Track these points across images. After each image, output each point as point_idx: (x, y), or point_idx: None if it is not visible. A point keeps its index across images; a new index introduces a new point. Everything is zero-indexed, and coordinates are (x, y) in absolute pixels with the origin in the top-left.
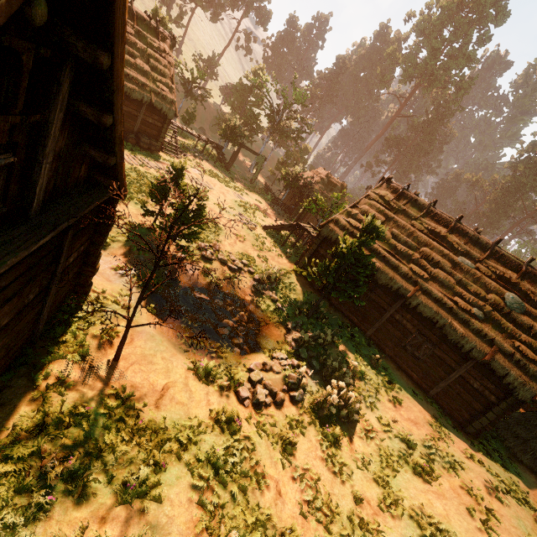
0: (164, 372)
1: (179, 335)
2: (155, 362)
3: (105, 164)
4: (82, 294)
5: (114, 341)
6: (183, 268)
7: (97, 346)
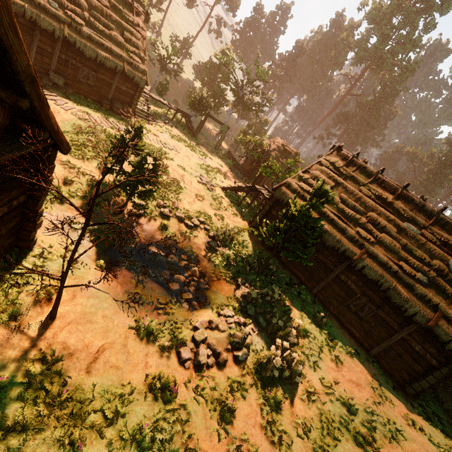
0: (103, 331)
1: (127, 290)
2: (94, 320)
3: (29, 111)
4: (25, 248)
5: (53, 298)
6: (140, 223)
7: (32, 304)
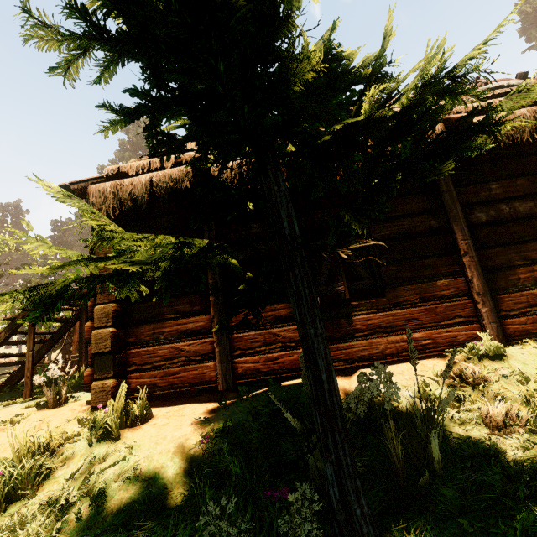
0: None
1: None
2: None
3: None
4: None
5: None
6: None
7: None
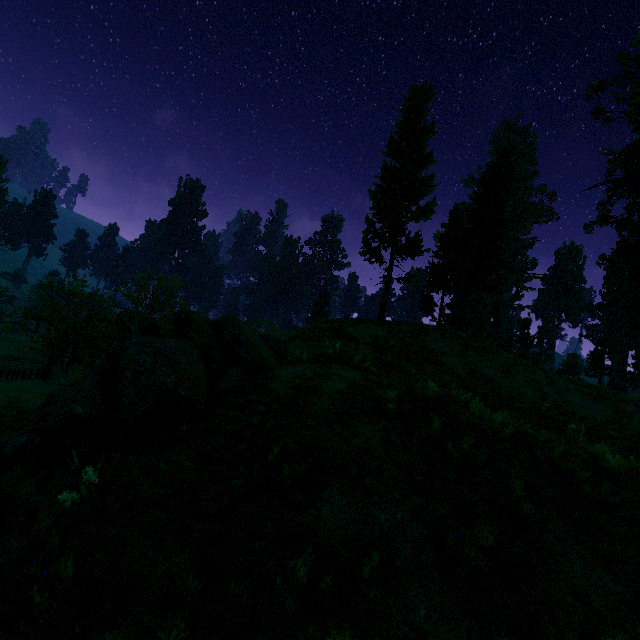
0: None
1: None
2: None
3: None
4: None
5: None
6: None
7: None
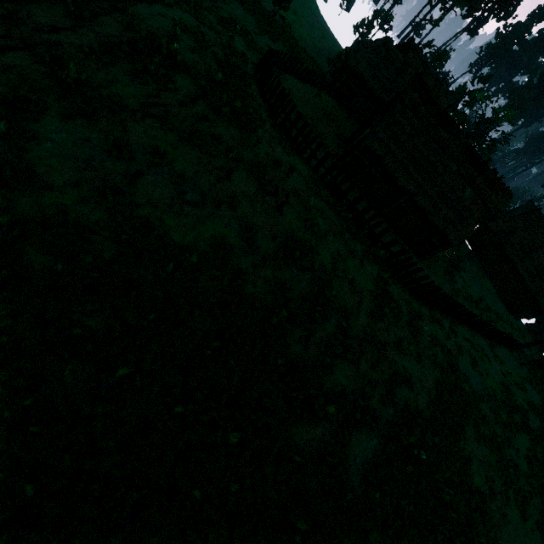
0: None
1: None
2: None
3: None
4: None
5: None
6: None
7: None
